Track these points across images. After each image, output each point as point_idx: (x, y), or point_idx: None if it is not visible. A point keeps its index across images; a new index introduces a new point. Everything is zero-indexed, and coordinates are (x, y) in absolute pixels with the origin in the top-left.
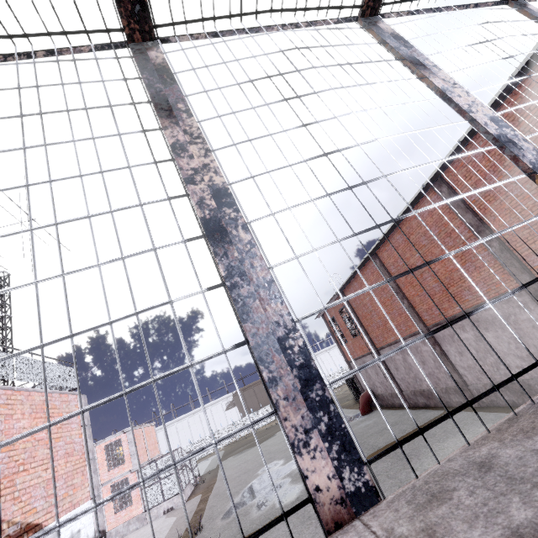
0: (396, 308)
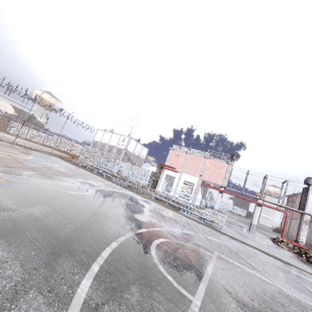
0: None
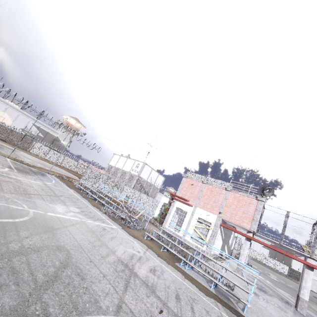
0: None
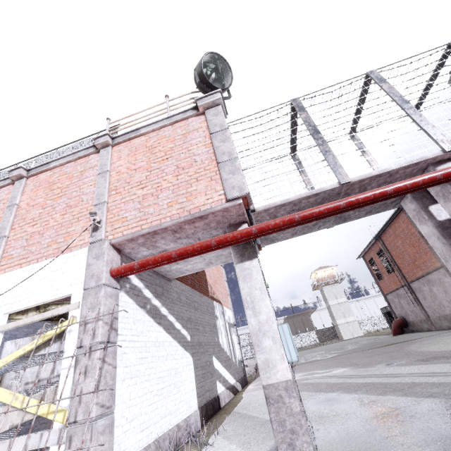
0: (422, 248)
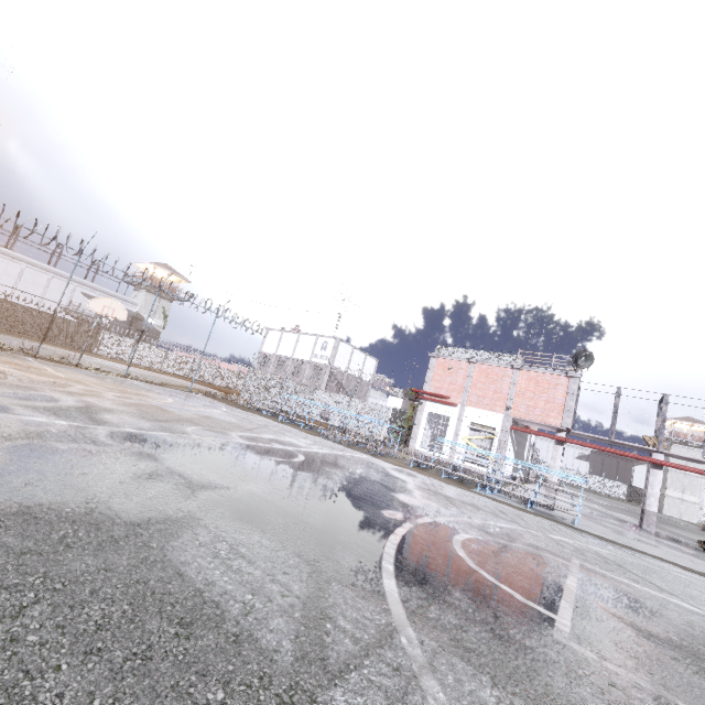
0: None
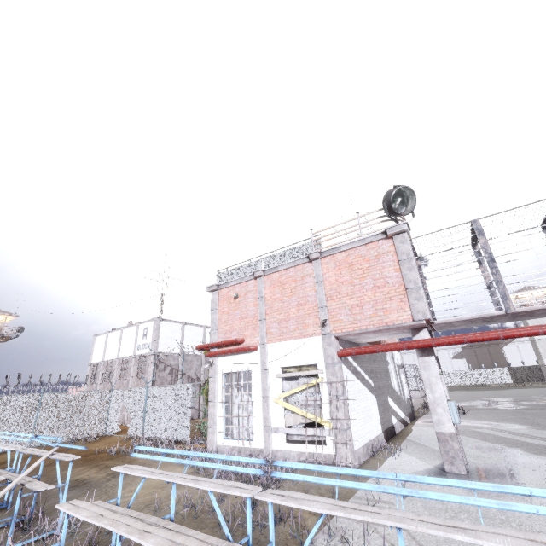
0: None
